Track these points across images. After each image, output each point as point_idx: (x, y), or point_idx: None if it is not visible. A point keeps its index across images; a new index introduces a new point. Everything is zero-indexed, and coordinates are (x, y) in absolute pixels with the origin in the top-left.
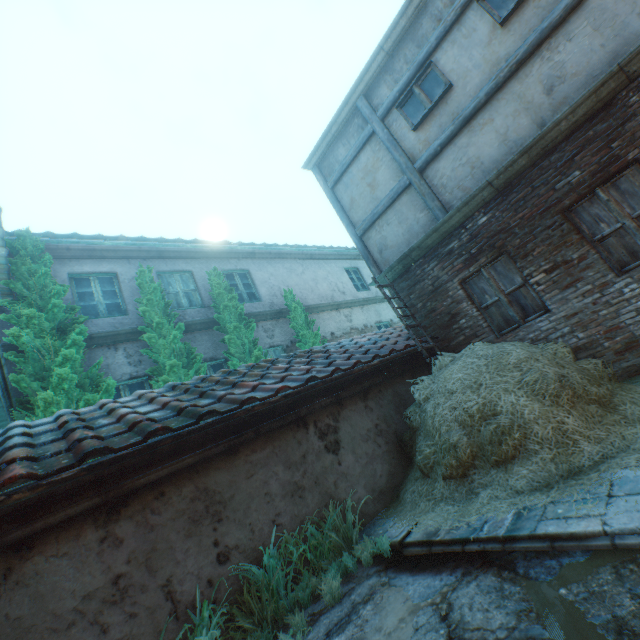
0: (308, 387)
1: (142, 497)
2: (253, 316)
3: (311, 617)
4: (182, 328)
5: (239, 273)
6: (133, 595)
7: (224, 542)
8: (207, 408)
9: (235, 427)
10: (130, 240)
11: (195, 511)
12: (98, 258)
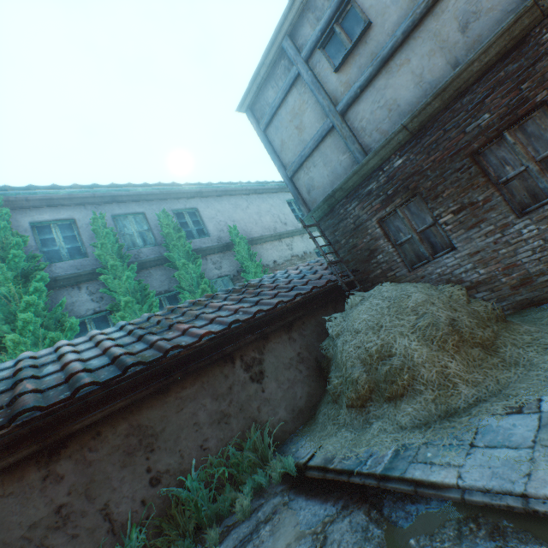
0: (232, 329)
1: (80, 438)
2: (202, 251)
3: (227, 528)
4: (135, 268)
5: (188, 211)
6: (74, 520)
7: (156, 468)
8: (135, 358)
9: (164, 370)
10: (84, 188)
11: (129, 445)
12: (56, 206)
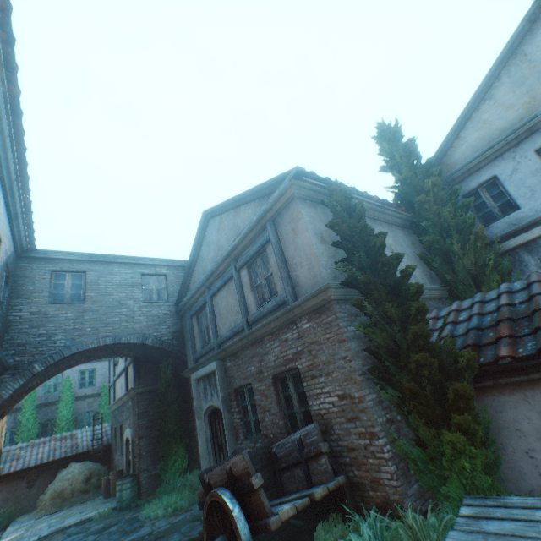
0: (26, 467)
1: None
2: (84, 396)
3: None
4: (35, 412)
5: (90, 370)
6: None
7: None
8: None
9: None
10: None
11: None
12: None
